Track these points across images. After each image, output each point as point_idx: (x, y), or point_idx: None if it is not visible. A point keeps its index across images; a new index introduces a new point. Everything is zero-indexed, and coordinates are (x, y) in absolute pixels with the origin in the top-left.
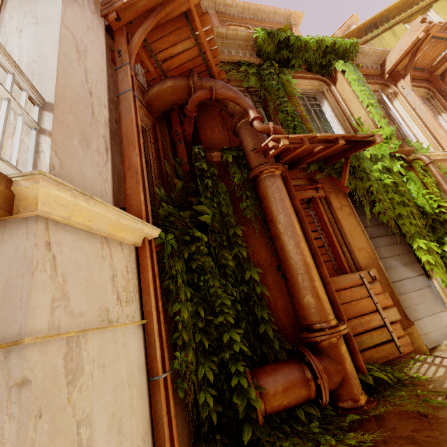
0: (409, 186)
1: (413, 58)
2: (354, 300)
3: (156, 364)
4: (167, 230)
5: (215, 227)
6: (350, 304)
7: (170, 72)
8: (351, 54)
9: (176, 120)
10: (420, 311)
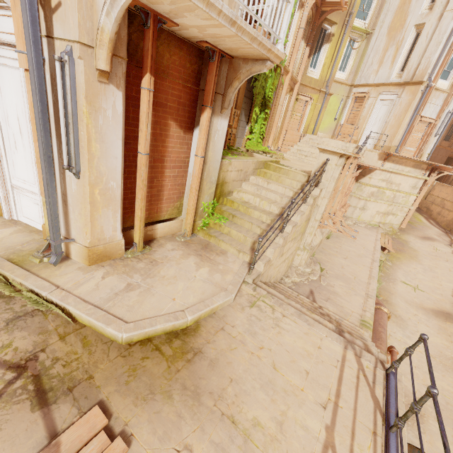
0: (269, 80)
1: None
2: None
3: None
4: None
5: None
6: None
7: None
8: None
9: None
10: (238, 135)
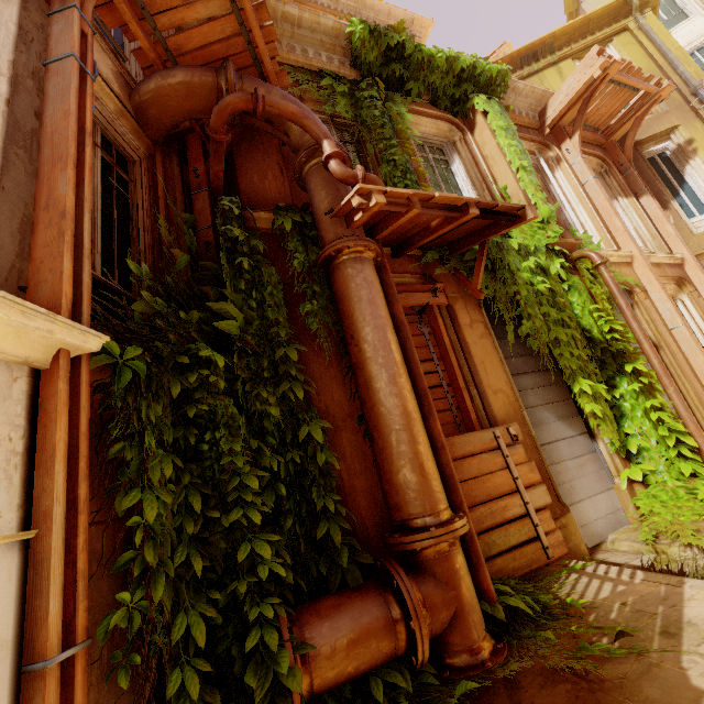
0: (572, 298)
1: (584, 108)
2: (484, 474)
3: (45, 633)
4: (148, 343)
5: (249, 343)
6: (478, 480)
7: (185, 57)
8: (498, 90)
9: (196, 150)
10: (578, 490)
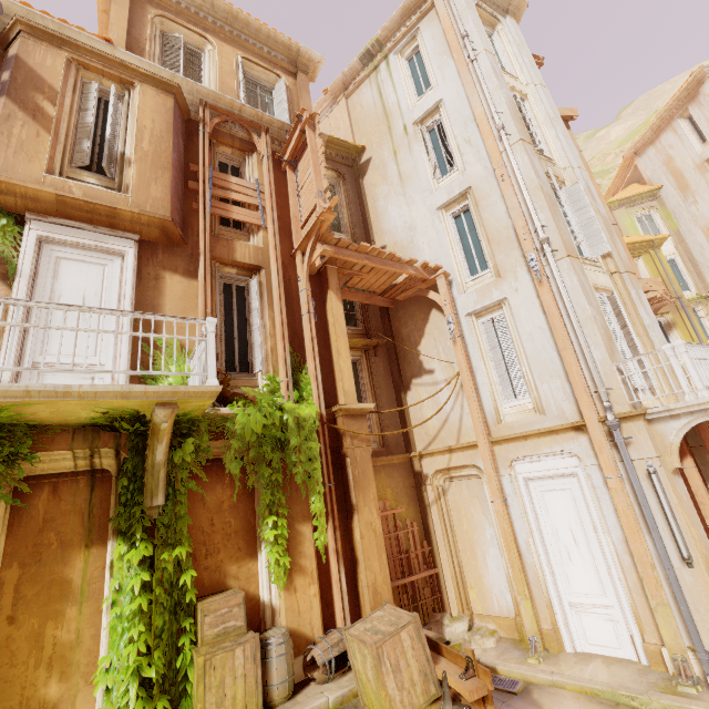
0: None
1: None
2: None
3: None
4: None
5: None
6: None
7: None
8: None
9: None
10: None
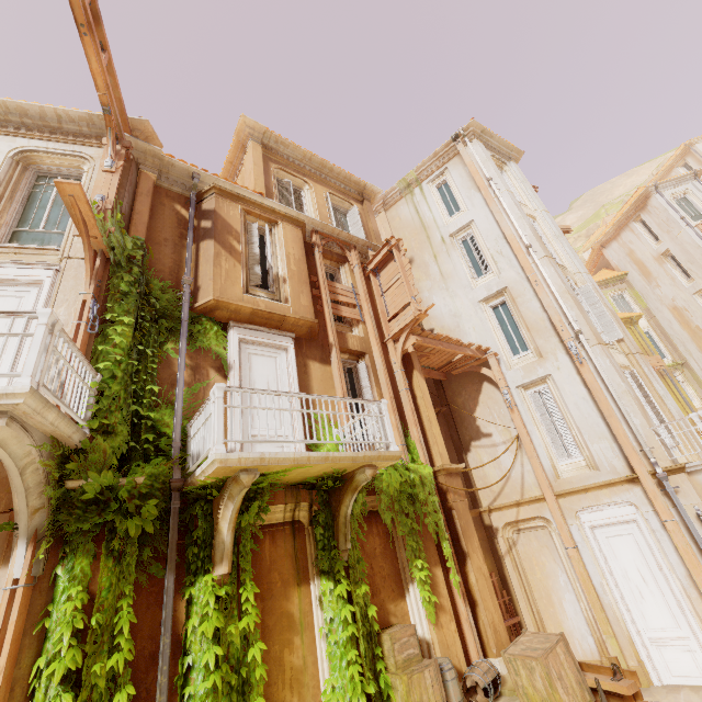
0: None
1: None
2: None
3: None
4: None
5: None
6: None
7: None
8: None
9: None
10: None
